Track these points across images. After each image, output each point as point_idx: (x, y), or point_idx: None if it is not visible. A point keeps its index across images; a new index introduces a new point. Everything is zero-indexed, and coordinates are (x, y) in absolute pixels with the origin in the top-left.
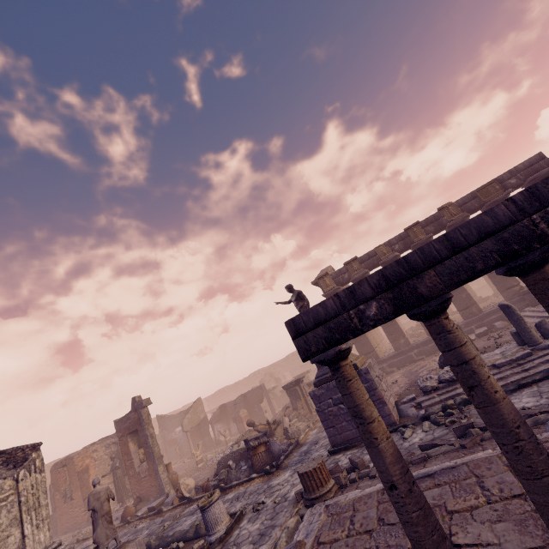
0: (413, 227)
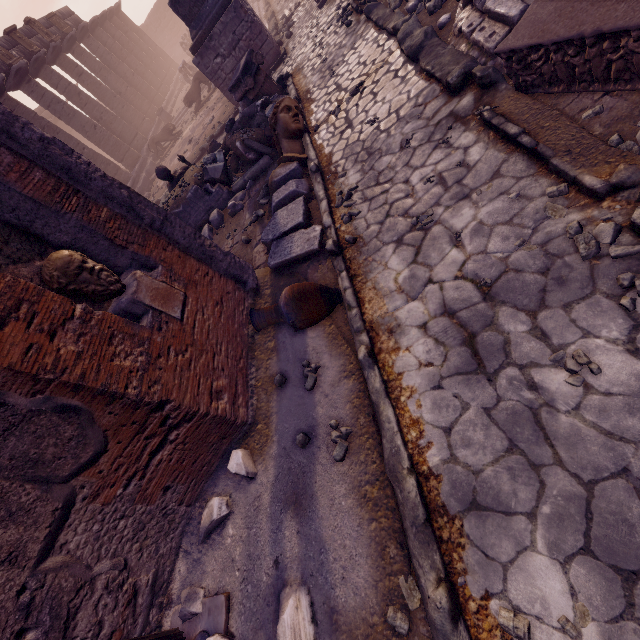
0: (16, 33)
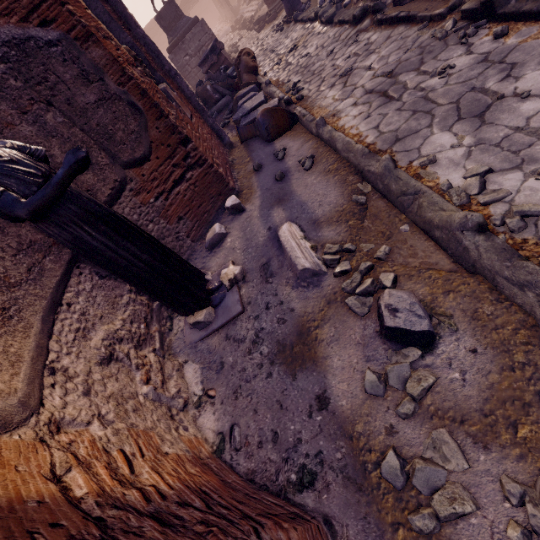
0: None
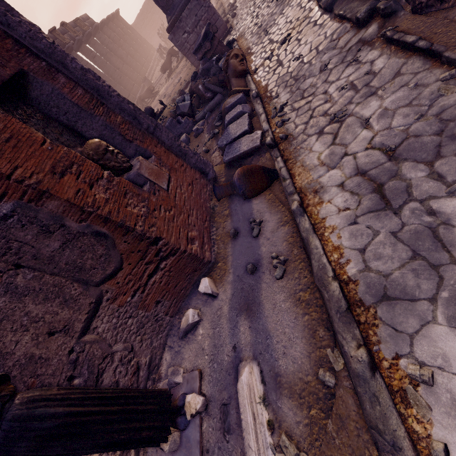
0: (55, 31)
